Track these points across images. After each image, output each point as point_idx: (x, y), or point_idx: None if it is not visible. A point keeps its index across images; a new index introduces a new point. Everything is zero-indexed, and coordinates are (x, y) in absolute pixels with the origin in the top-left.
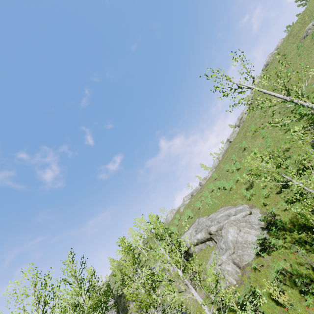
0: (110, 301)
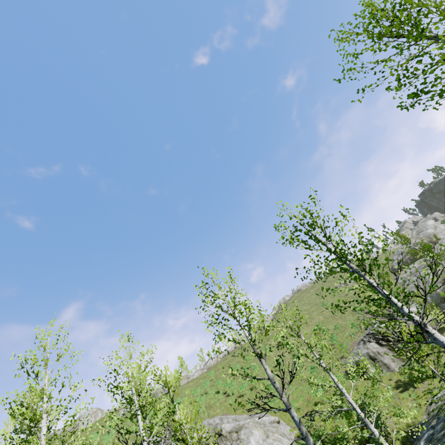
0: None
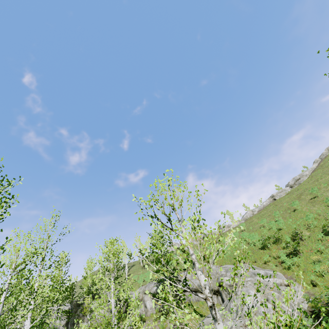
0: (65, 305)
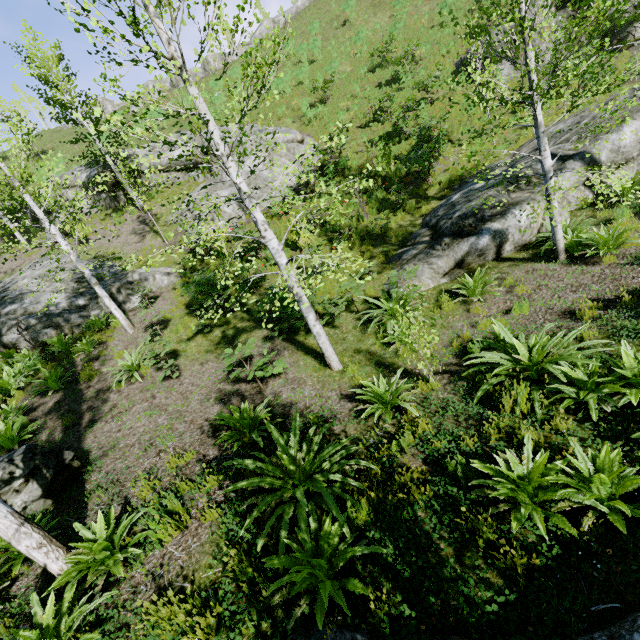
0: None
